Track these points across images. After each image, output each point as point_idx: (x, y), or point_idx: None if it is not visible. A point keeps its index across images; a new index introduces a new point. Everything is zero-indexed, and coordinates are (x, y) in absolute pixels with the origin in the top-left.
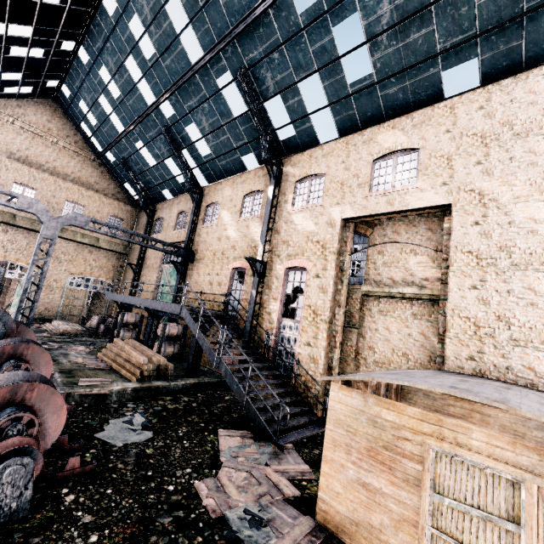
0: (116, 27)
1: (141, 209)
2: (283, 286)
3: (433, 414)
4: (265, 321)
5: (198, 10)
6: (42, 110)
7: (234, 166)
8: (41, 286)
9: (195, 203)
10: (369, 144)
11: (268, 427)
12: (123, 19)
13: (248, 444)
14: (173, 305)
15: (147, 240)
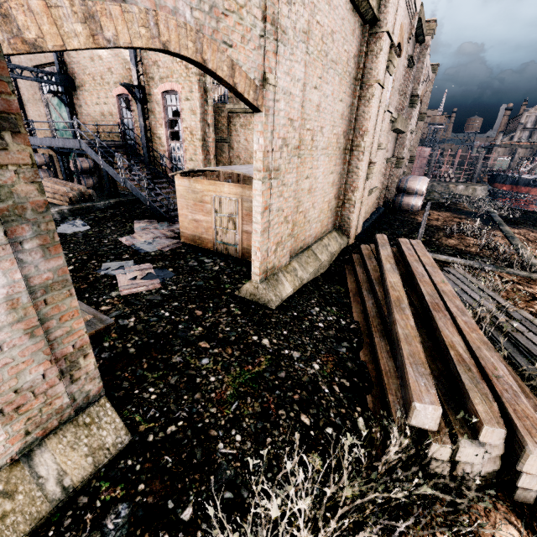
0: None
1: None
2: (164, 111)
3: (213, 181)
4: (158, 146)
5: None
6: None
7: None
8: None
9: None
10: None
11: (164, 214)
12: None
13: (153, 224)
14: (72, 141)
15: (8, 61)
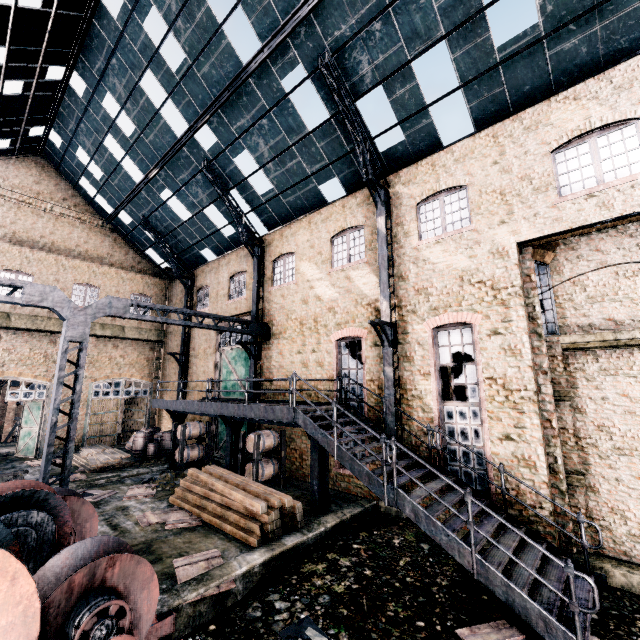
0: (123, 33)
1: (171, 280)
2: (433, 355)
3: None
4: (415, 410)
5: None
6: (25, 169)
7: (307, 200)
8: (75, 414)
9: (257, 259)
10: (536, 129)
11: (548, 615)
12: (134, 19)
13: None
14: (278, 409)
15: (189, 318)
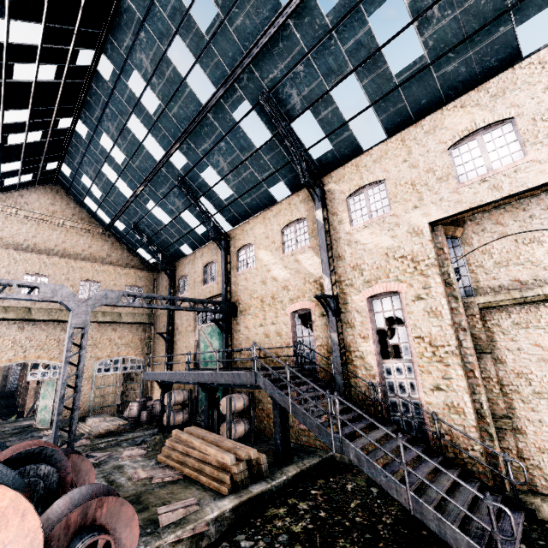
0: (114, 90)
1: (158, 272)
2: (370, 320)
3: None
4: (359, 369)
5: (205, 45)
6: (43, 194)
7: (260, 201)
8: (79, 387)
9: (224, 250)
10: (434, 132)
11: (475, 544)
12: (121, 80)
13: None
14: (243, 374)
15: (173, 302)
